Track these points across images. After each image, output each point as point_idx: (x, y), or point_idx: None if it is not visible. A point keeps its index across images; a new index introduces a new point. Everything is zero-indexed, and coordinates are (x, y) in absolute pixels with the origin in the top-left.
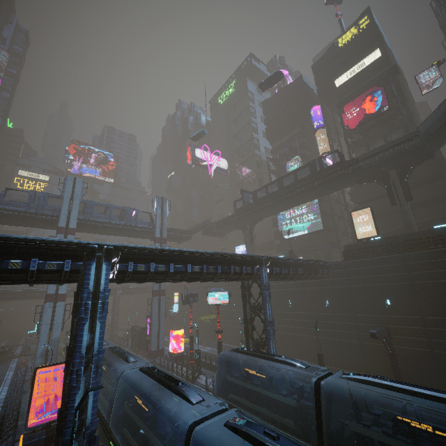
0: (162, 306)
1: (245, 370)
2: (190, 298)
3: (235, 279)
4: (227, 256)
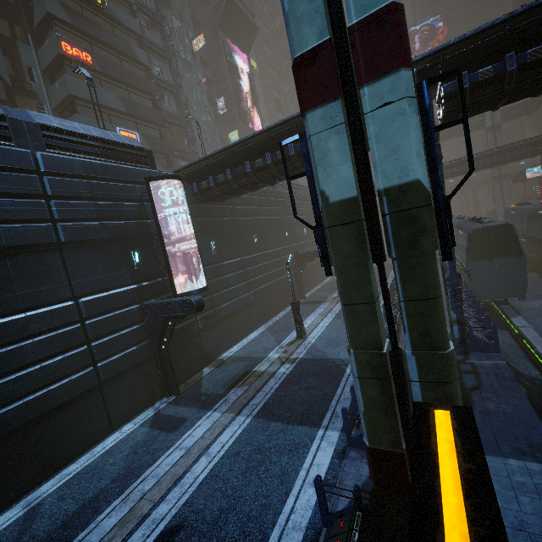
0: (504, 189)
1: (510, 213)
2: (519, 177)
3: (518, 159)
4: (502, 147)
